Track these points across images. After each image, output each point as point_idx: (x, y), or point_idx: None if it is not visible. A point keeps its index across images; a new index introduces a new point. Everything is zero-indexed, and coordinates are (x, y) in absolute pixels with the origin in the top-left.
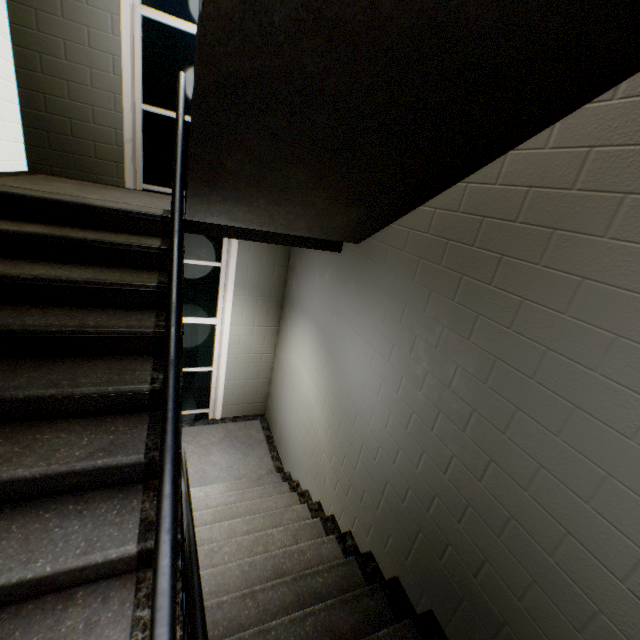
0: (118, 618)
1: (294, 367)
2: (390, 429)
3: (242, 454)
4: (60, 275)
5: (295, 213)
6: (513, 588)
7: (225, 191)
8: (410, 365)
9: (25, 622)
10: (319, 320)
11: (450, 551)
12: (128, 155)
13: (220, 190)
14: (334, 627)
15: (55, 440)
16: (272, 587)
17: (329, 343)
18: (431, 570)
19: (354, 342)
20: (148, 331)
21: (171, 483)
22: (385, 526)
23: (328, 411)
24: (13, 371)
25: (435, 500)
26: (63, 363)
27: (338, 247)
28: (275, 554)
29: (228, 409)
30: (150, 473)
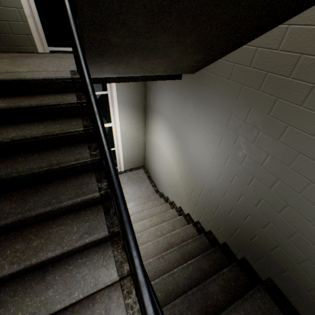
0: (118, 305)
1: (158, 144)
2: (220, 181)
3: (138, 186)
4: (25, 135)
5: (157, 63)
6: (294, 259)
7: (111, 58)
8: (234, 151)
9: (78, 314)
10: (170, 120)
11: (257, 238)
12: (32, 28)
13: (108, 58)
14: (201, 268)
15: (60, 231)
16: (170, 252)
17: (178, 134)
18: (245, 243)
19: (195, 135)
20: (88, 161)
21: (151, 305)
22: (218, 222)
23: (181, 168)
24: (23, 199)
25: (248, 217)
26: (48, 187)
27: (179, 76)
28: (167, 236)
29: (126, 166)
30: (112, 236)
